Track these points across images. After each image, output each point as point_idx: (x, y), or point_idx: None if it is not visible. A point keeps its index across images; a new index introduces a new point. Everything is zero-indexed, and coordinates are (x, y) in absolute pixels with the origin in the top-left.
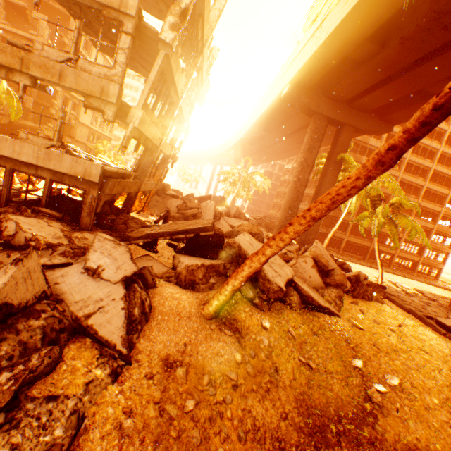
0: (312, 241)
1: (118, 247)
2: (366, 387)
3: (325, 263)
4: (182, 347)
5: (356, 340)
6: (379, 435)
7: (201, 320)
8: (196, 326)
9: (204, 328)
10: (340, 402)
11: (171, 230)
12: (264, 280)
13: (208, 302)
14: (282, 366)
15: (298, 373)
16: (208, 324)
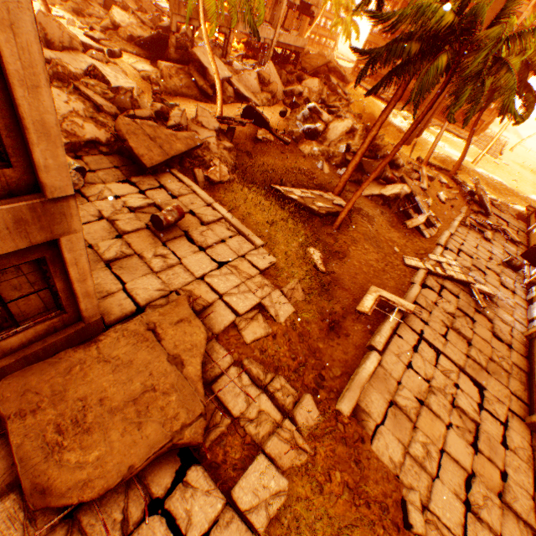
0: None
1: (333, 79)
2: (362, 105)
3: (340, 66)
4: None
5: (357, 94)
6: (366, 113)
7: None
8: None
9: None
10: (361, 108)
11: (319, 66)
12: (346, 80)
13: None
14: (354, 103)
15: (356, 104)
16: None
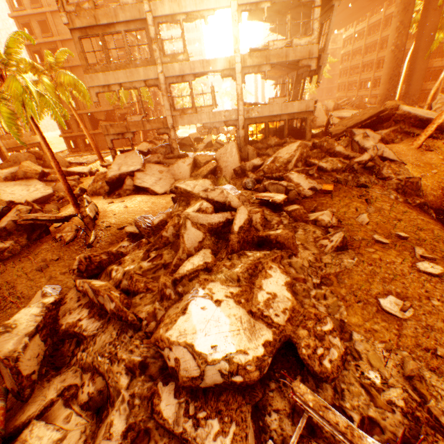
0: (416, 101)
1: (365, 131)
2: None
3: None
4: (414, 159)
5: None
6: None
7: (414, 150)
8: (414, 152)
9: (418, 152)
10: None
11: (358, 121)
12: None
13: (415, 141)
14: None
15: None
16: (418, 150)
